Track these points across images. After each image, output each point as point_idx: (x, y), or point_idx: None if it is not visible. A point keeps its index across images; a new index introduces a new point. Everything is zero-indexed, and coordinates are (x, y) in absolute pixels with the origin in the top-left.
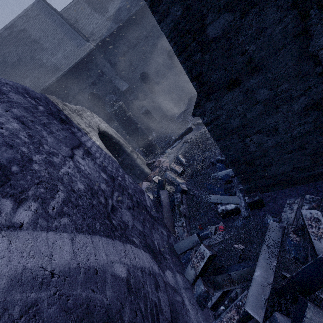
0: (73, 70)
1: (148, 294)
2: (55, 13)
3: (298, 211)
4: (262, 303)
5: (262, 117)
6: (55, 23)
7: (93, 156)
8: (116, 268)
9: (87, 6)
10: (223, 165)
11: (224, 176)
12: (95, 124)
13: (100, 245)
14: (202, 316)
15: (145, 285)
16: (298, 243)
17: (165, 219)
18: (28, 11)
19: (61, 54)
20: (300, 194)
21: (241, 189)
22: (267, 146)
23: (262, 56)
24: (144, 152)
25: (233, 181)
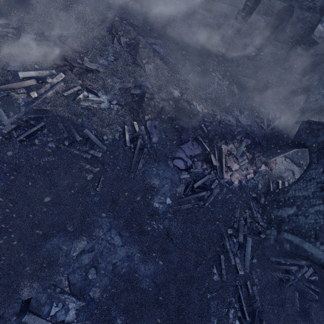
0: None
1: None
2: None
3: None
4: None
5: None
6: None
7: None
8: None
9: None
10: None
11: None
12: None
13: None
14: None
15: None
16: None
17: None
18: None
19: None
20: None
21: None
22: None
23: None
24: None
25: None
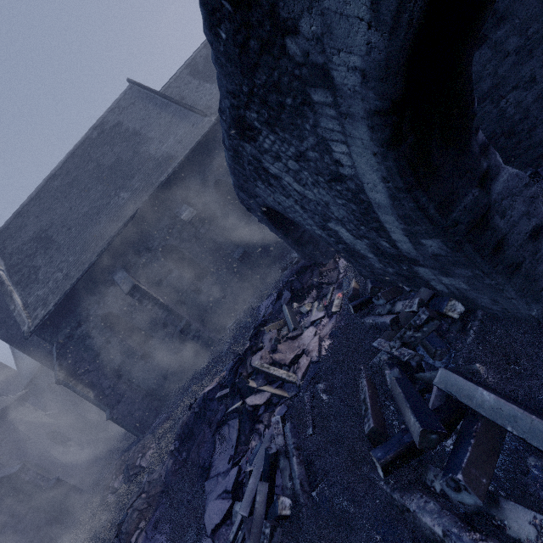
0: (192, 155)
1: None
2: (155, 96)
3: None
4: None
5: (515, 70)
6: (157, 107)
7: None
8: None
9: (192, 79)
10: None
11: None
12: None
13: None
14: None
15: None
16: None
17: None
18: (120, 102)
19: (173, 139)
20: None
21: None
22: (527, 103)
23: (506, 5)
24: None
25: None
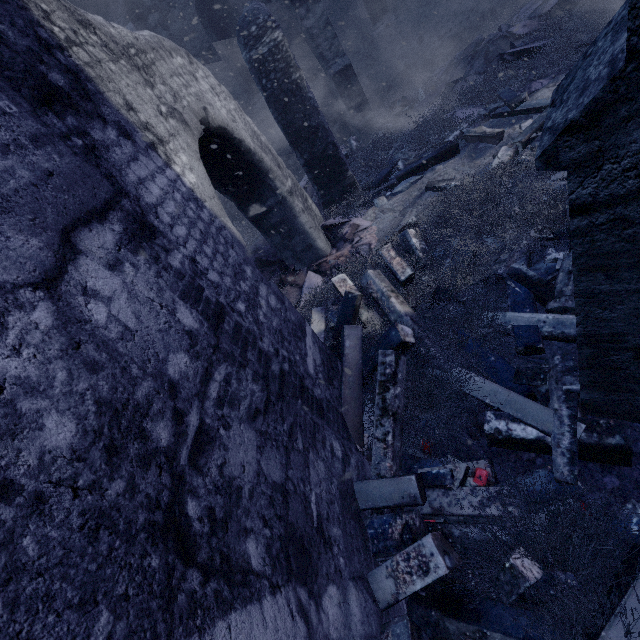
0: None
1: None
2: None
3: None
4: None
5: None
6: None
7: (159, 241)
8: None
9: None
10: (530, 294)
11: (524, 331)
12: (193, 104)
13: None
14: None
15: None
16: None
17: (346, 403)
18: None
19: None
20: None
21: (570, 393)
22: None
23: None
24: (321, 193)
25: (551, 359)
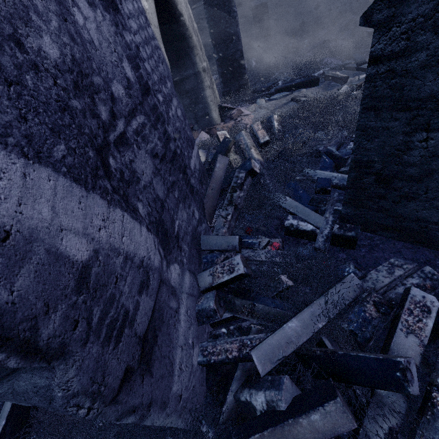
0: None
1: (120, 296)
2: None
3: (398, 280)
4: (276, 357)
5: None
6: None
7: (120, 17)
8: (67, 242)
9: None
10: (333, 163)
11: (323, 181)
12: None
13: (47, 188)
14: (195, 332)
15: (121, 281)
16: (370, 318)
17: (207, 198)
18: None
19: None
20: (416, 259)
21: (337, 211)
22: None
23: None
24: (223, 85)
25: (332, 195)
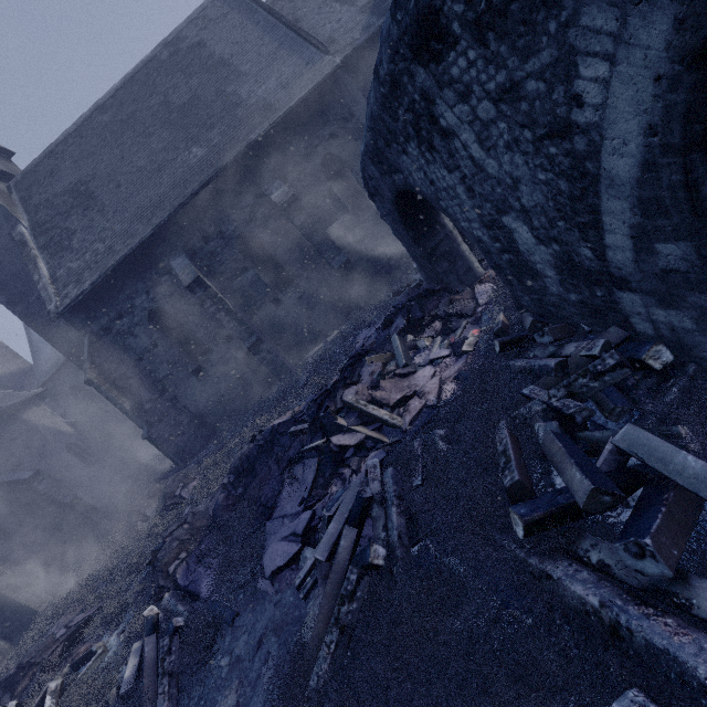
0: (299, 110)
1: None
2: (259, 9)
3: None
4: None
5: None
6: (259, 27)
7: None
8: None
9: None
10: None
11: None
12: None
13: None
14: None
15: None
16: None
17: None
18: (205, 9)
19: (276, 81)
20: None
21: None
22: None
23: None
24: None
25: None
